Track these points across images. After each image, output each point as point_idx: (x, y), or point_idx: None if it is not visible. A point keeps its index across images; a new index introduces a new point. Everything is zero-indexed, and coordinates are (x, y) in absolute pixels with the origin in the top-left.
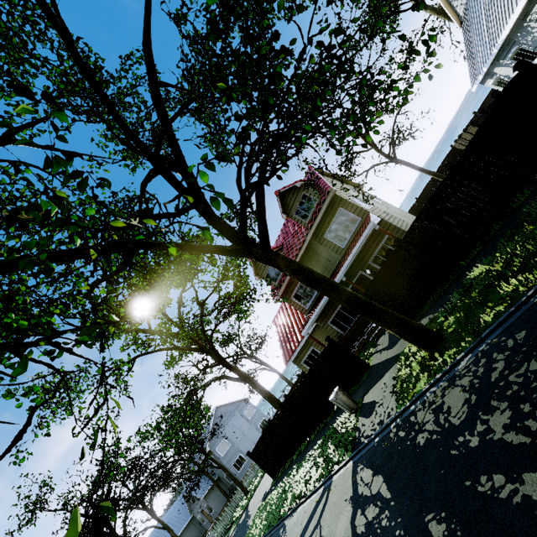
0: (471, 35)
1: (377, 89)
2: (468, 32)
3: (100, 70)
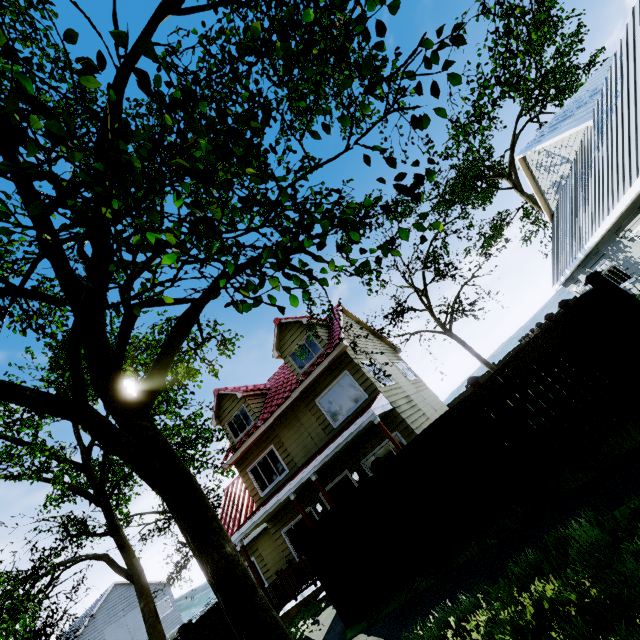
0: (560, 232)
1: (314, 221)
2: (557, 228)
3: (90, 100)
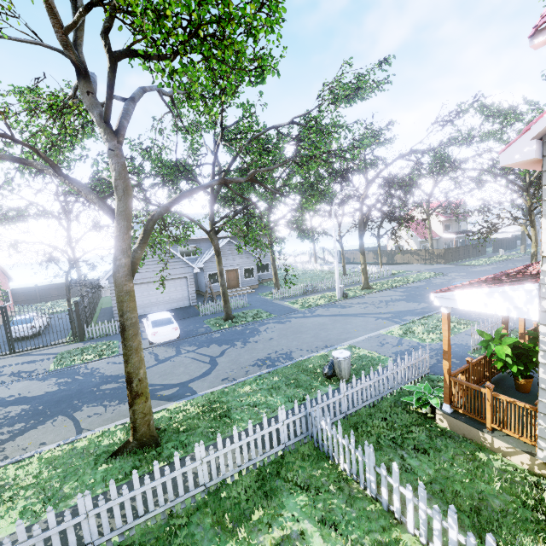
0: None
1: None
2: None
3: None
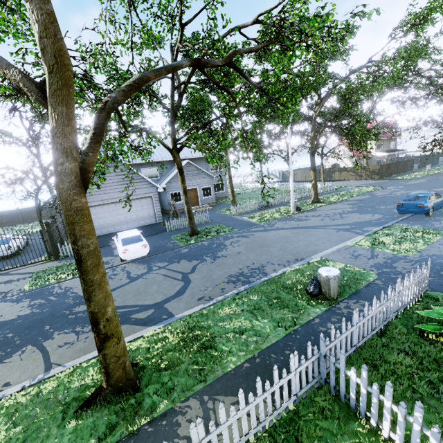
0: None
1: None
2: None
3: None
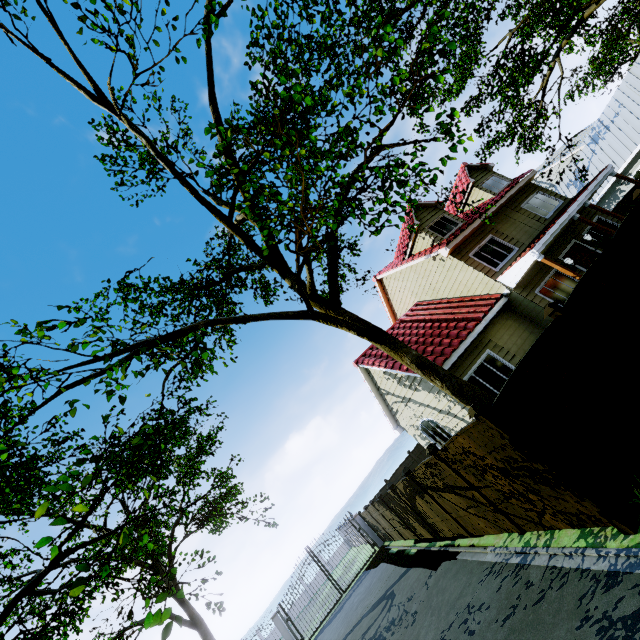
0: None
1: None
2: None
3: None
